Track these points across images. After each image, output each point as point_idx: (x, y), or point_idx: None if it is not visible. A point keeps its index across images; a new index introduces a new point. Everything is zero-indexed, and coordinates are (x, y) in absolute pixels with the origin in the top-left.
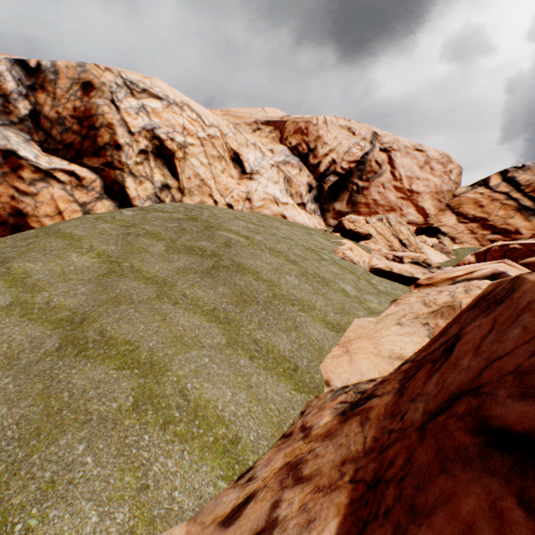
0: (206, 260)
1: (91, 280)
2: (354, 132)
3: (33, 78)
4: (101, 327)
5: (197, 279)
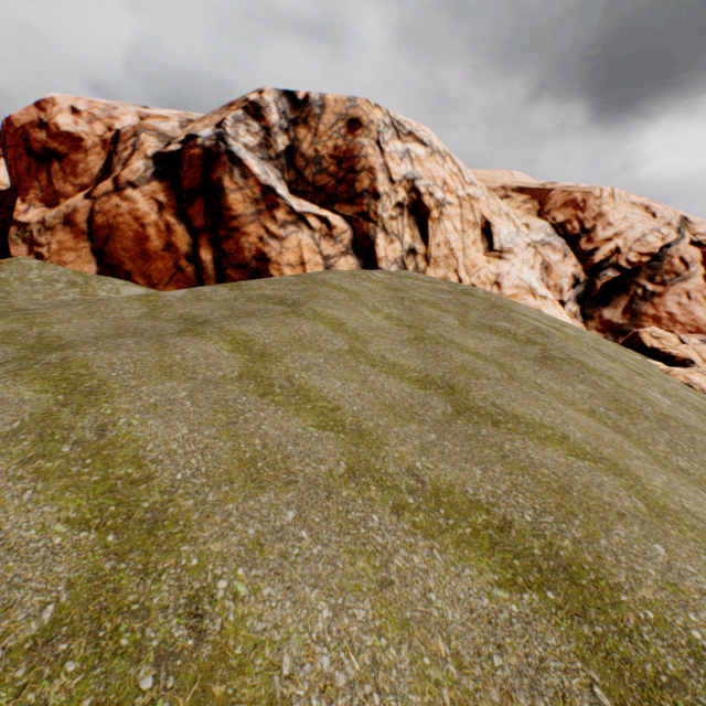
0: (526, 346)
1: (405, 342)
2: (655, 213)
3: (298, 112)
4: (486, 399)
5: (535, 368)
